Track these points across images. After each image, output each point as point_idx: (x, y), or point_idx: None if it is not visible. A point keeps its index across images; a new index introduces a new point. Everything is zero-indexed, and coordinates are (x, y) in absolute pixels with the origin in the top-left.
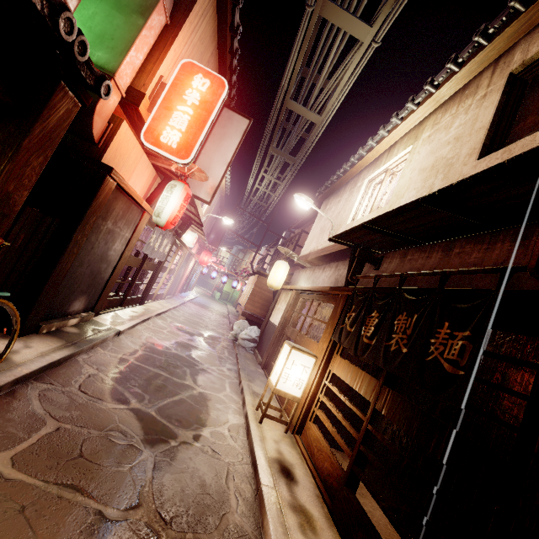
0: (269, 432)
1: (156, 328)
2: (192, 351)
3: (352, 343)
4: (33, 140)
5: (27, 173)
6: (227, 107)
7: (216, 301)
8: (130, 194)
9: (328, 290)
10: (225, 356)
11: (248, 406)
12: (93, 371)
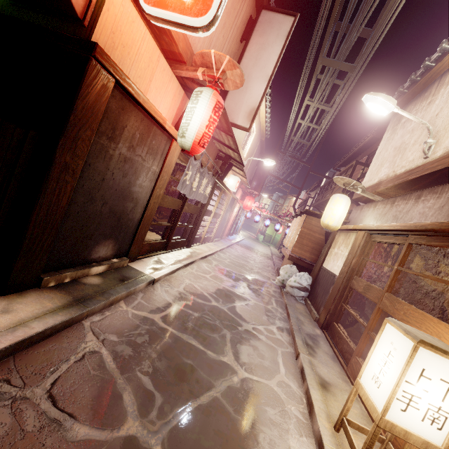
0: None
1: (199, 272)
2: (235, 302)
3: None
4: None
5: None
6: (266, 8)
7: (259, 243)
8: (143, 104)
9: None
10: (273, 308)
11: (319, 420)
12: (94, 346)
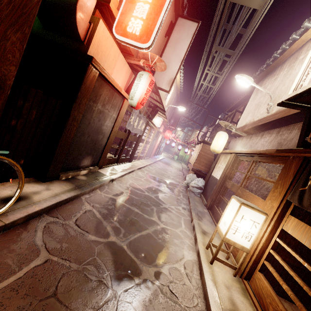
0: (219, 275)
1: (137, 177)
2: (158, 194)
3: None
4: (3, 11)
5: (8, 47)
6: (181, 16)
7: (174, 161)
8: (111, 82)
9: (274, 152)
10: (180, 198)
11: (199, 244)
12: (89, 208)
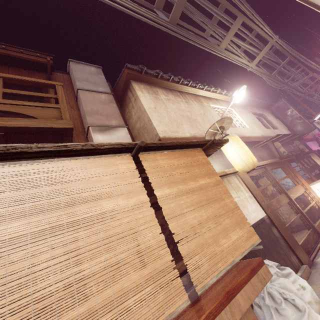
0: None
1: None
2: None
3: (308, 170)
4: None
5: None
6: None
7: None
8: None
9: (280, 159)
10: None
11: None
12: None
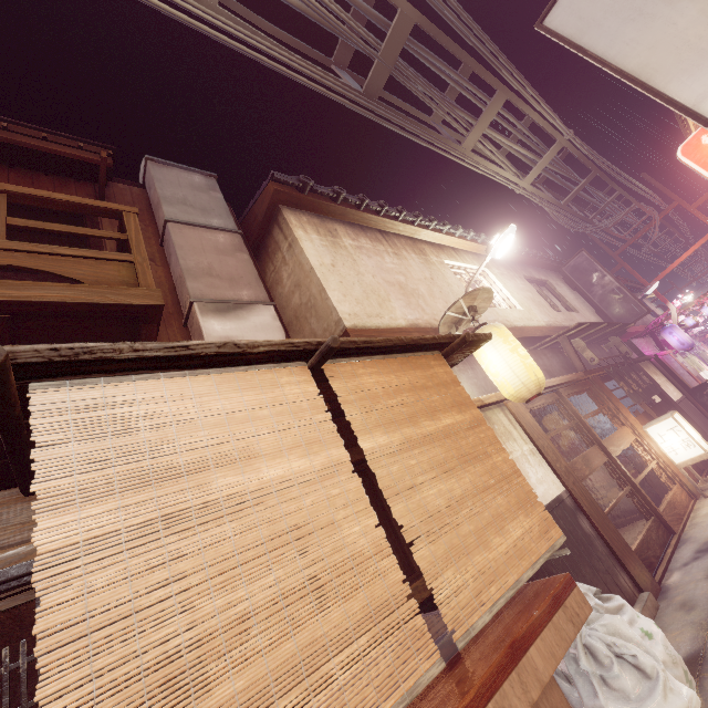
0: None
1: None
2: None
3: (640, 397)
4: None
5: None
6: None
7: None
8: None
9: (585, 375)
10: None
11: None
12: None
